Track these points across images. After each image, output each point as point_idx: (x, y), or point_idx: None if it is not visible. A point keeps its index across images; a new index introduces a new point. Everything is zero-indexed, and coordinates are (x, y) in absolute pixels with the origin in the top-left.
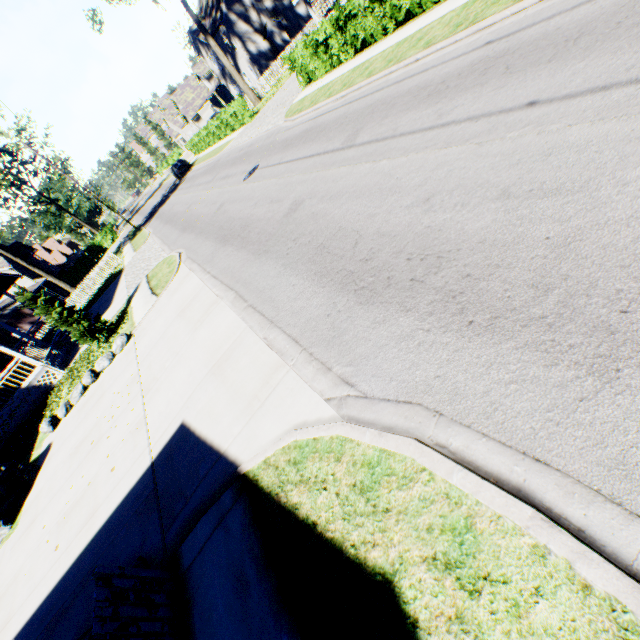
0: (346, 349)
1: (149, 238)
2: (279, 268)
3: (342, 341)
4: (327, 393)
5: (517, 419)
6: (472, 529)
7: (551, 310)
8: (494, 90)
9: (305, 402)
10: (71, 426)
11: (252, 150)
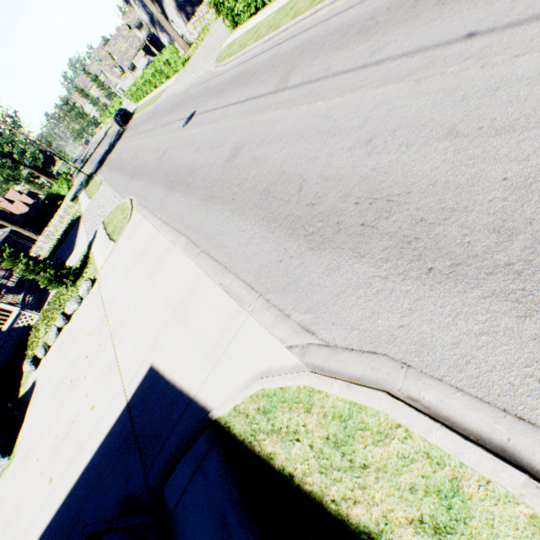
0: (302, 296)
1: (101, 185)
2: (227, 214)
3: (297, 288)
4: (288, 340)
5: (493, 373)
6: (459, 493)
7: (518, 257)
8: (428, 23)
9: (267, 349)
10: (51, 365)
11: (188, 97)
